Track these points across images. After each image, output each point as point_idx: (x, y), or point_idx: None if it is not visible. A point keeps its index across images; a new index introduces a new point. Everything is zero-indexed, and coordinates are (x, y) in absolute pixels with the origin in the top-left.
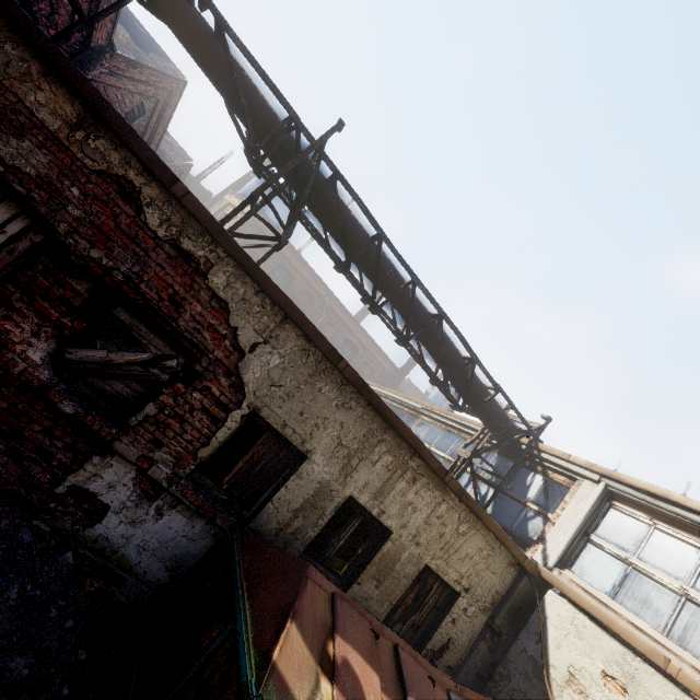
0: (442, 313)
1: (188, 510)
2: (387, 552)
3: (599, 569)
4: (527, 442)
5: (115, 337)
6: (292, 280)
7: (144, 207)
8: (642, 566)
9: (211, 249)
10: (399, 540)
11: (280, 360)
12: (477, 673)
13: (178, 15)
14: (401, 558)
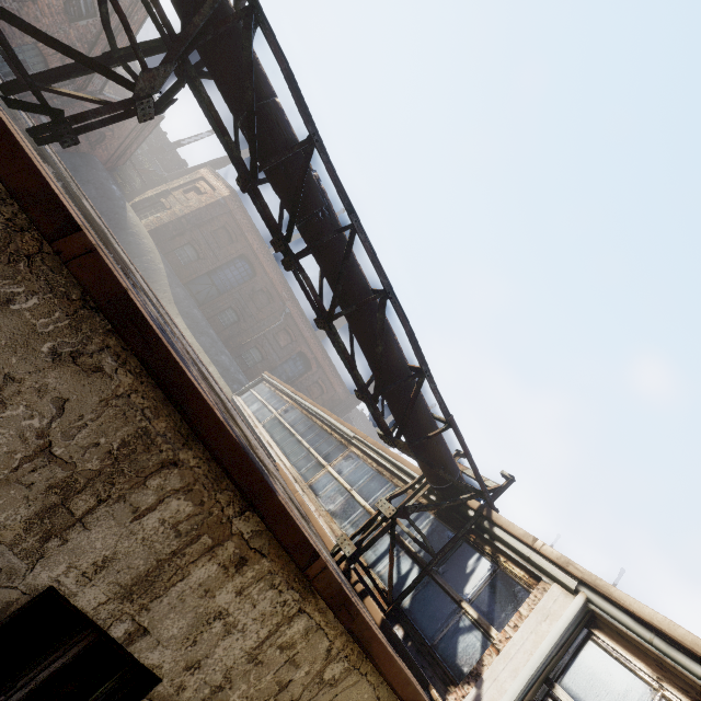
0: (388, 287)
1: None
2: None
3: None
4: (477, 507)
5: None
6: (254, 275)
7: None
8: None
9: None
10: (176, 699)
11: None
12: None
13: None
14: None
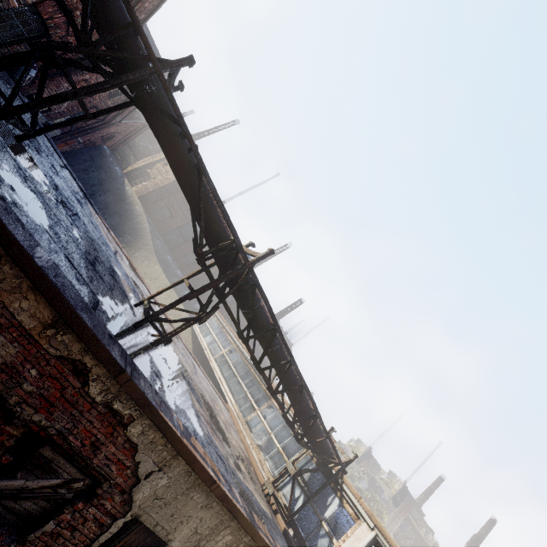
0: (305, 385)
1: None
2: None
3: None
4: (337, 470)
5: (35, 468)
6: None
7: (90, 381)
8: None
9: (136, 408)
10: None
11: (167, 480)
12: None
13: (170, 145)
14: None
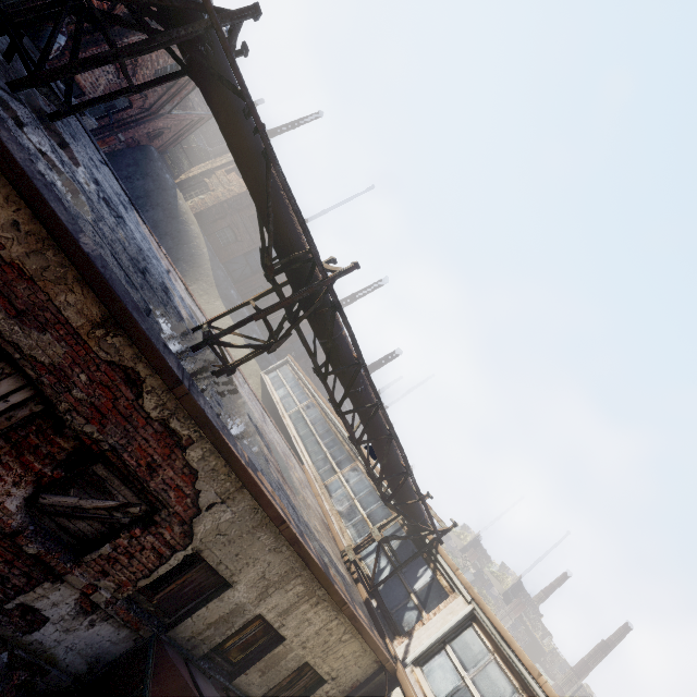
0: (394, 434)
1: (118, 622)
2: (277, 653)
3: (442, 677)
4: (431, 539)
5: (89, 487)
6: None
7: (145, 393)
8: (472, 689)
9: (196, 429)
10: (290, 645)
11: (231, 515)
12: None
13: (231, 126)
14: (288, 657)
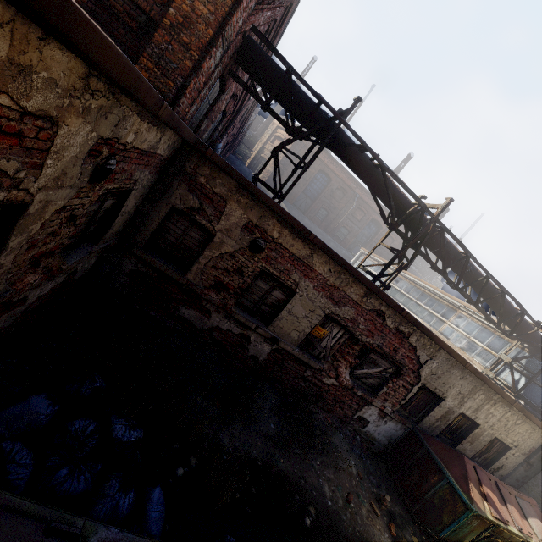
0: (505, 291)
1: (395, 421)
2: (476, 432)
3: None
4: None
5: (370, 364)
6: (329, 180)
7: (386, 318)
8: None
9: (411, 328)
10: (483, 428)
11: (436, 364)
12: (516, 479)
13: (354, 161)
14: (483, 434)
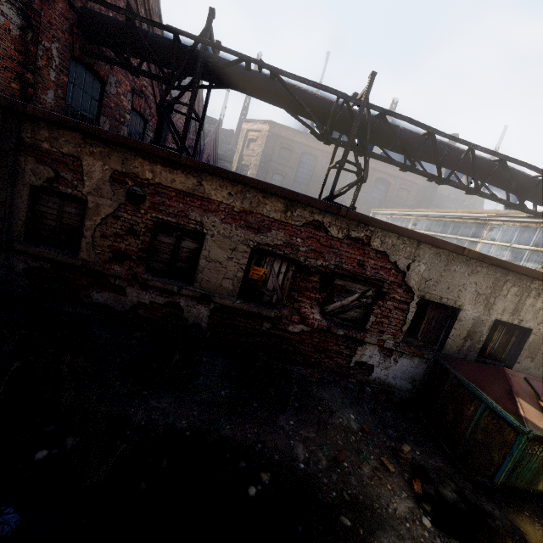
0: (504, 158)
1: (408, 355)
2: (532, 341)
3: None
4: None
5: (340, 293)
6: (316, 158)
7: (328, 228)
8: None
9: (366, 230)
10: (539, 332)
11: (425, 266)
12: None
13: (247, 84)
14: None
